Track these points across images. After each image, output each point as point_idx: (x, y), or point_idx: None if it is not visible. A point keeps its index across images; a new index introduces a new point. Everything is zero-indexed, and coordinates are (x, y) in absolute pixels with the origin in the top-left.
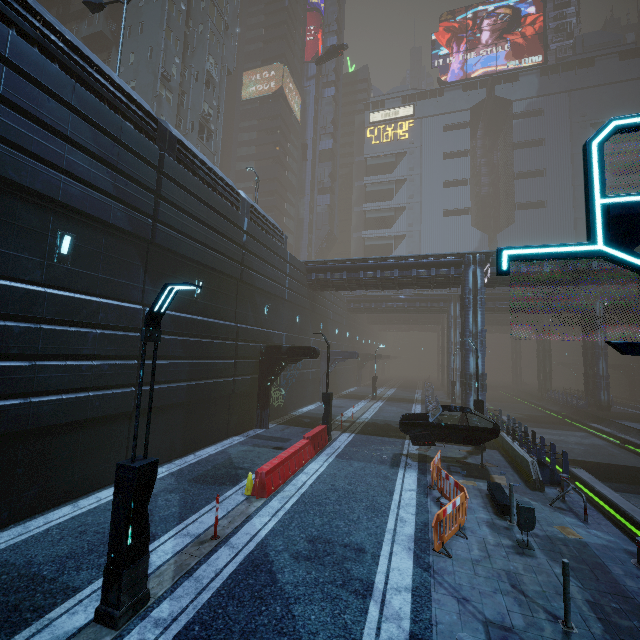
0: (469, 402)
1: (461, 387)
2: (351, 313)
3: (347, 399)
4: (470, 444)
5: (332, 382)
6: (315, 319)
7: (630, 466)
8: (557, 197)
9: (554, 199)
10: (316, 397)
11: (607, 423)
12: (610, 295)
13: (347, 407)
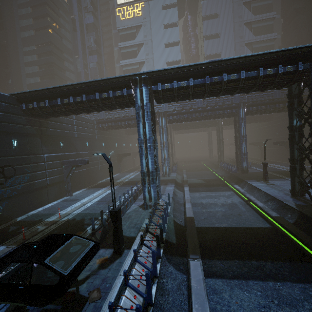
0: (145, 192)
1: (148, 178)
2: (104, 130)
3: (93, 189)
4: (35, 306)
5: (87, 178)
6: (50, 140)
7: (247, 228)
8: (226, 50)
9: (225, 51)
10: (64, 193)
11: (244, 183)
12: (248, 104)
13: (80, 199)
